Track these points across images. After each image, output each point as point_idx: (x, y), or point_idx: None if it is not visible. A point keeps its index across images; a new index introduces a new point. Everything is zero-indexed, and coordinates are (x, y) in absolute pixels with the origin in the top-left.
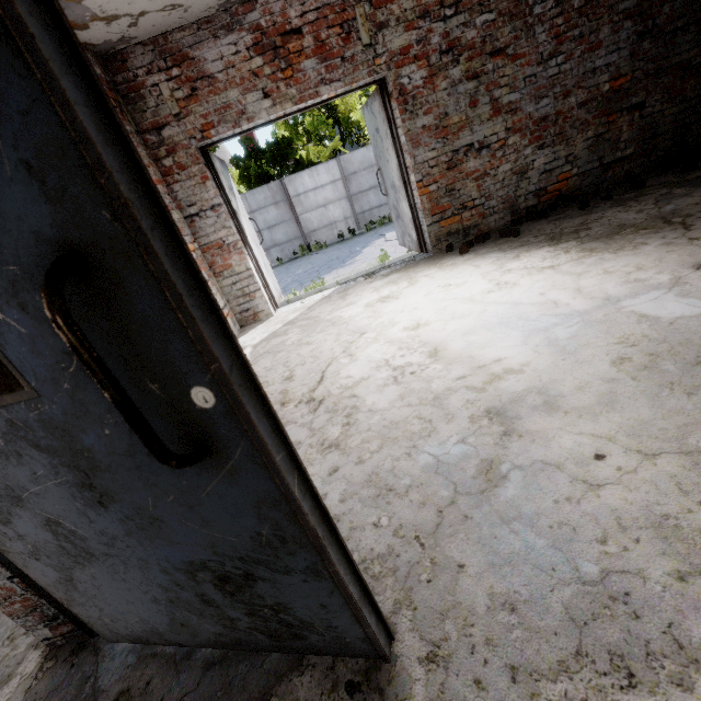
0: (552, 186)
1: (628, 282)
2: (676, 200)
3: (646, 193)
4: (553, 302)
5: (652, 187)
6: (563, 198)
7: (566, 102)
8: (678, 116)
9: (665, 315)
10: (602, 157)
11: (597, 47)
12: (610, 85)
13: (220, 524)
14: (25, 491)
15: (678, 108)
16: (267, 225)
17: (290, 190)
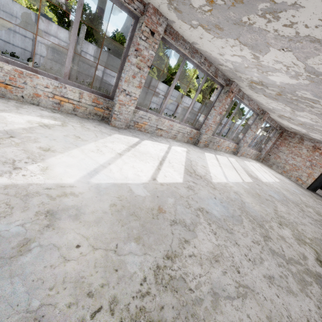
0: None
1: None
2: None
3: None
4: None
5: None
6: None
7: None
8: None
9: None
10: None
11: None
12: None
13: (320, 185)
14: (318, 182)
15: None
16: (171, 102)
17: (183, 99)
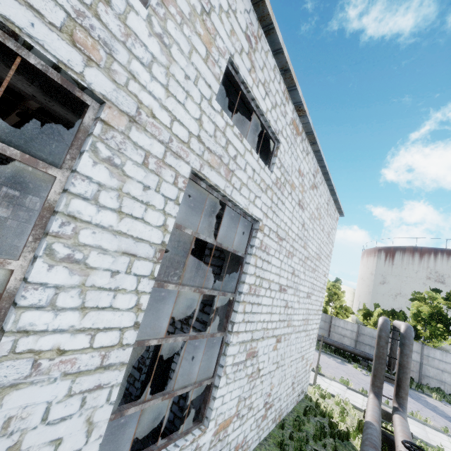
0: None
1: None
2: None
3: None
4: None
5: None
6: None
7: None
8: None
9: None
10: None
11: None
12: None
13: None
14: None
15: None
16: None
17: None
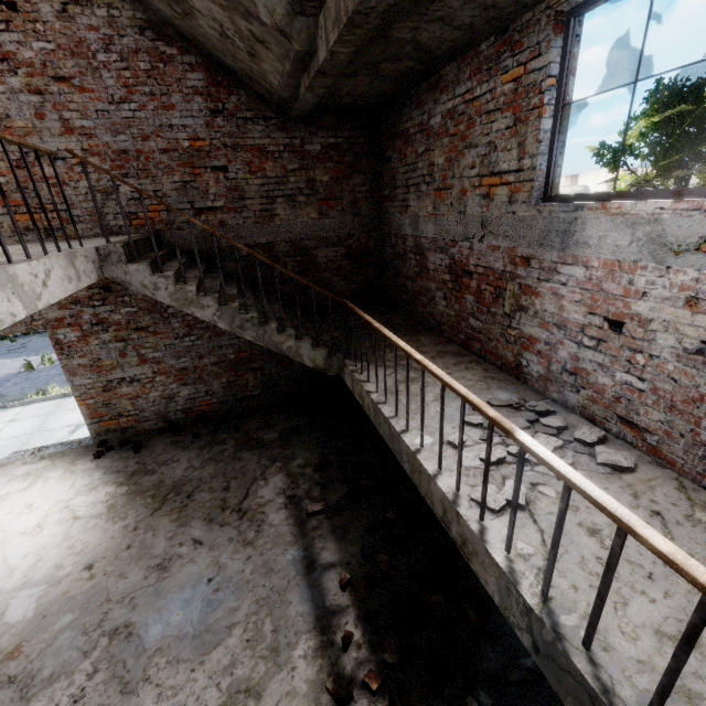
0: (197, 408)
1: (57, 565)
2: (208, 466)
3: (226, 441)
4: (13, 571)
5: (237, 434)
6: (199, 420)
7: (202, 361)
8: (291, 376)
9: (6, 618)
10: (236, 394)
11: (222, 334)
12: (236, 355)
13: None
14: None
15: (290, 372)
16: None
17: None
